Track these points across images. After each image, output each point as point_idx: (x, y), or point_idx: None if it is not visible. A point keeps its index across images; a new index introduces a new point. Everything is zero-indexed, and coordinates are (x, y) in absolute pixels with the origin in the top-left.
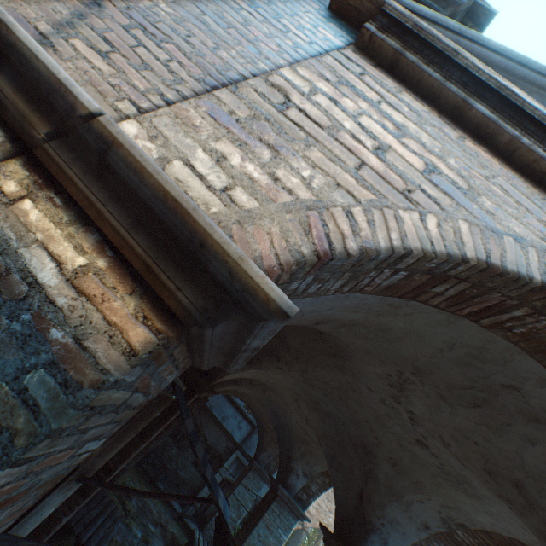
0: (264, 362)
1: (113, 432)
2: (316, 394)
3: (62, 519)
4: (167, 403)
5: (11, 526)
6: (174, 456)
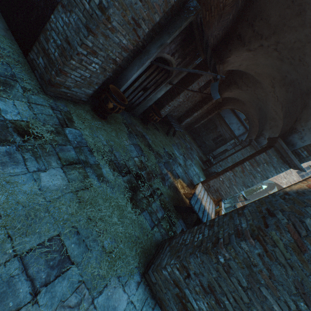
0: (252, 43)
1: None
2: (285, 68)
3: (165, 106)
4: (199, 60)
5: (154, 89)
6: (203, 135)
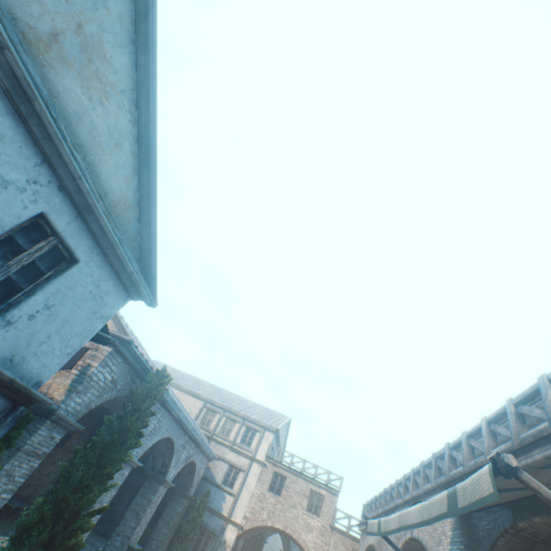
0: None
1: None
2: None
3: None
4: None
5: None
6: None
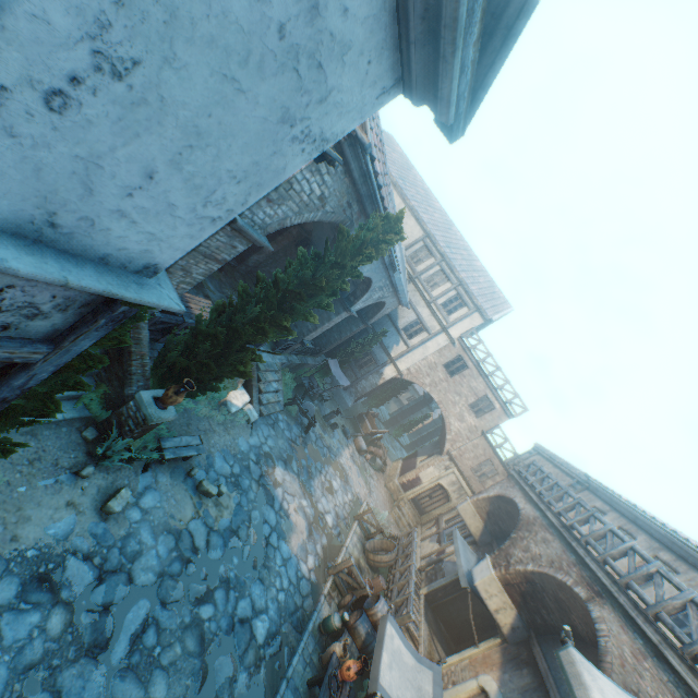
0: None
1: None
2: None
3: None
4: None
5: None
6: None
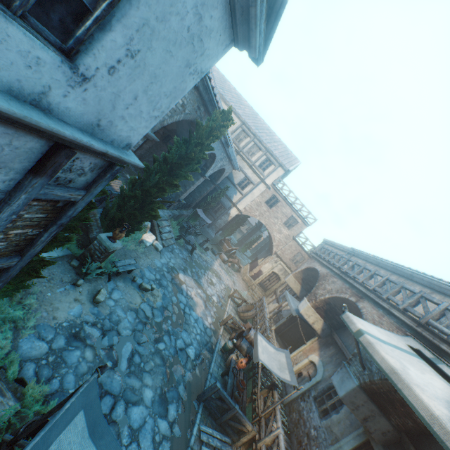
0: None
1: None
2: None
3: None
4: None
5: None
6: None
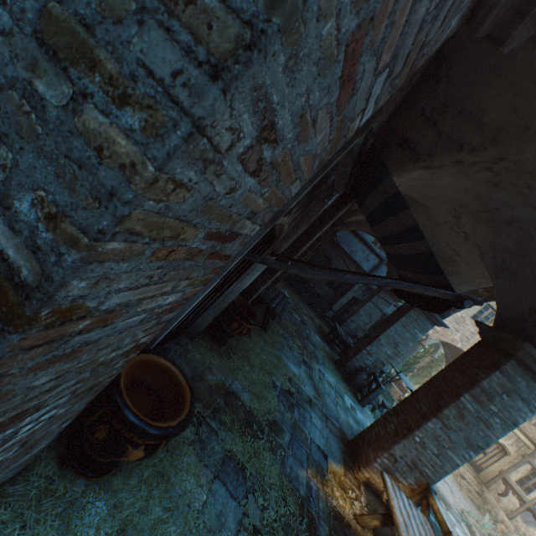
0: (438, 156)
1: (374, 112)
2: (500, 197)
3: (260, 287)
4: (333, 199)
5: (238, 276)
6: (311, 279)
